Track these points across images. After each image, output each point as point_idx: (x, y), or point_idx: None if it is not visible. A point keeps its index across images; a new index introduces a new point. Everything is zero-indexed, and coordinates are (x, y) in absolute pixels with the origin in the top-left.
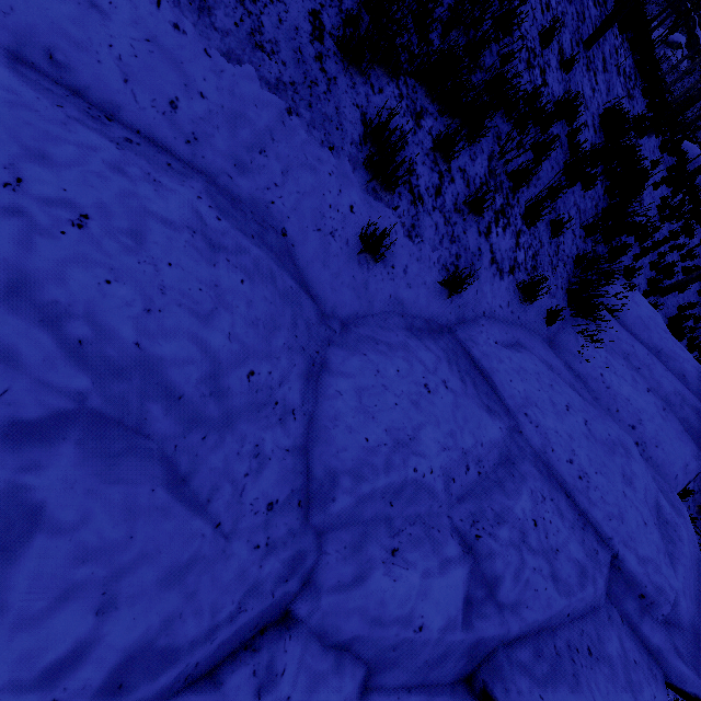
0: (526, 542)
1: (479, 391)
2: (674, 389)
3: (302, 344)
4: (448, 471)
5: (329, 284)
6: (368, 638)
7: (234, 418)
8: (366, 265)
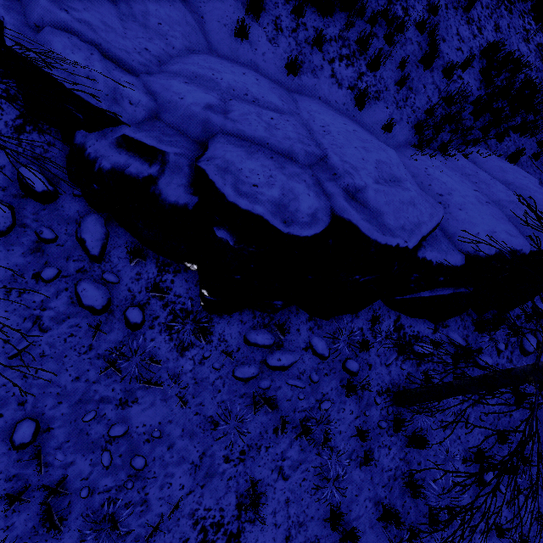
0: (258, 115)
1: (282, 97)
2: (509, 199)
3: (191, 42)
4: (232, 86)
5: (217, 41)
6: (161, 93)
7: (148, 28)
8: (240, 42)
